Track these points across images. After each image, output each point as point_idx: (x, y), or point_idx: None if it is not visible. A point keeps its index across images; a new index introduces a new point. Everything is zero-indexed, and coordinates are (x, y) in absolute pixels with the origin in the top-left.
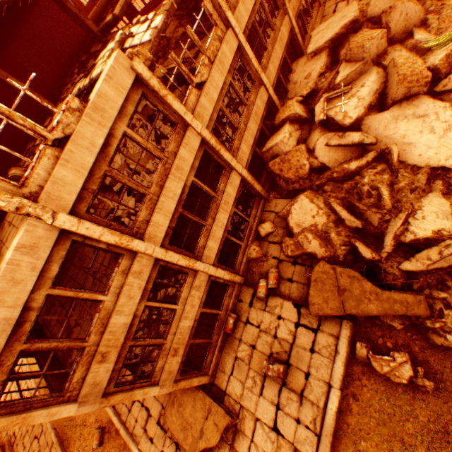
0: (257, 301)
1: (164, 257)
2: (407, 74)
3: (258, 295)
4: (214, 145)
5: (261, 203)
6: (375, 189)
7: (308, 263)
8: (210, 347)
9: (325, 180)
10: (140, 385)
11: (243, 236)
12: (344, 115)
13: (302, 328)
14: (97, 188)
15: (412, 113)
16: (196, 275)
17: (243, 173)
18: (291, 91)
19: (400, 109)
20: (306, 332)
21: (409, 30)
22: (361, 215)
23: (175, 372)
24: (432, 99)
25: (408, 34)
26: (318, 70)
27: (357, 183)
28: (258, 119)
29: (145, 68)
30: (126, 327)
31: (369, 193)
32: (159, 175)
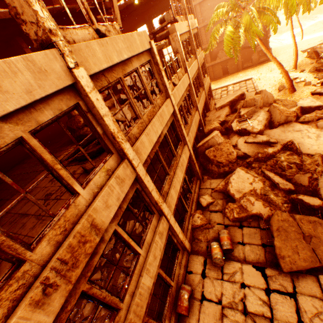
0: (210, 270)
1: (143, 178)
2: (284, 110)
3: (216, 257)
4: (179, 119)
5: (198, 182)
6: (292, 163)
7: (254, 224)
8: None
9: (253, 159)
10: None
11: (188, 204)
12: (252, 127)
13: (275, 294)
14: (111, 84)
15: (292, 129)
16: (160, 220)
17: (191, 150)
18: (207, 124)
19: (284, 127)
20: (282, 299)
21: (269, 103)
22: (289, 180)
23: None
24: (300, 124)
25: (269, 104)
26: (225, 114)
27: (277, 160)
28: (196, 126)
29: (155, 48)
30: (90, 249)
31: (288, 166)
32: (149, 112)
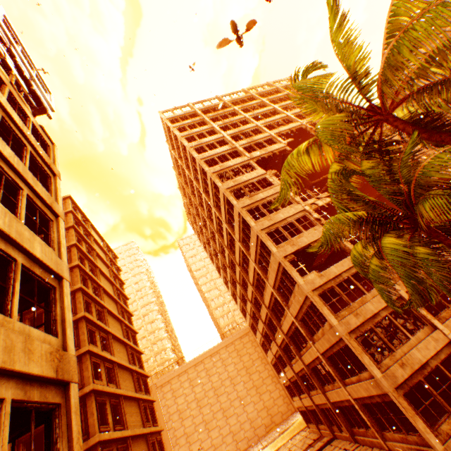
0: None
1: (405, 297)
2: None
3: None
4: None
5: None
6: None
7: None
8: (446, 416)
9: None
10: (368, 357)
11: None
12: None
13: None
14: None
15: None
16: (433, 331)
17: None
18: None
19: None
20: None
21: None
22: None
23: (397, 381)
24: None
25: None
26: None
27: None
28: None
29: None
30: (372, 313)
31: None
32: None
